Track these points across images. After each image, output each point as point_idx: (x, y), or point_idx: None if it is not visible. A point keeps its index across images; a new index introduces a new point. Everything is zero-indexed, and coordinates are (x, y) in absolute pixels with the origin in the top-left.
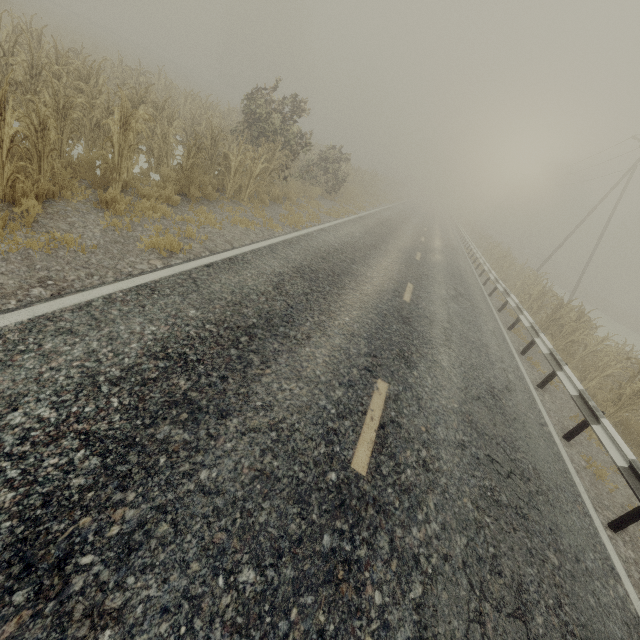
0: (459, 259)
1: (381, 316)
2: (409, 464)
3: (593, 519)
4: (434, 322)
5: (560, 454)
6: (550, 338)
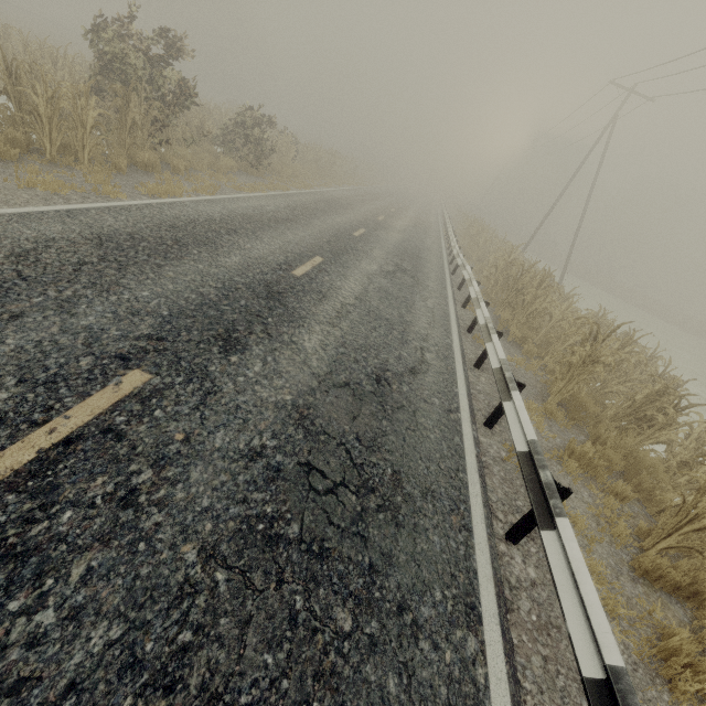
0: (427, 238)
1: (226, 290)
2: (82, 501)
3: (474, 533)
4: (329, 298)
5: (461, 447)
6: (507, 311)
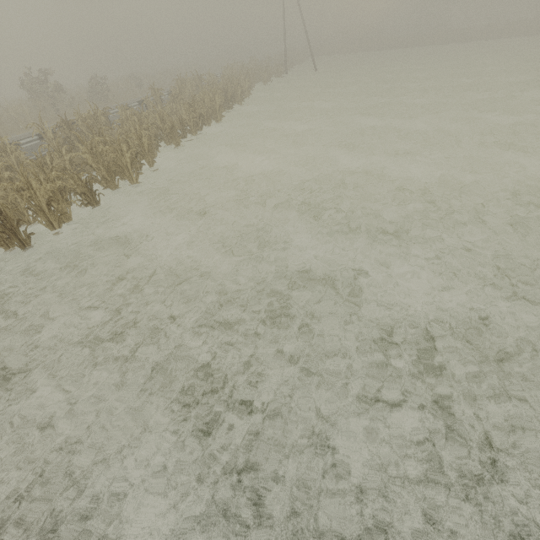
0: None
1: None
2: None
3: None
4: None
5: None
6: None
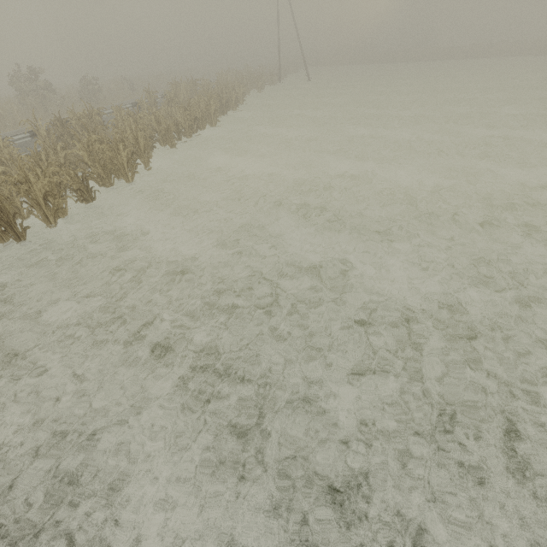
0: None
1: None
2: None
3: None
4: None
5: None
6: None
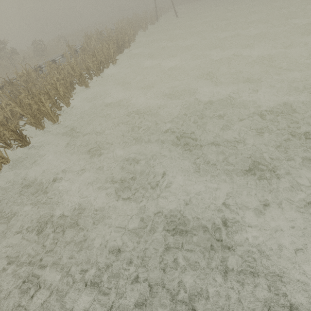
0: None
1: None
2: None
3: None
4: None
5: None
6: None
